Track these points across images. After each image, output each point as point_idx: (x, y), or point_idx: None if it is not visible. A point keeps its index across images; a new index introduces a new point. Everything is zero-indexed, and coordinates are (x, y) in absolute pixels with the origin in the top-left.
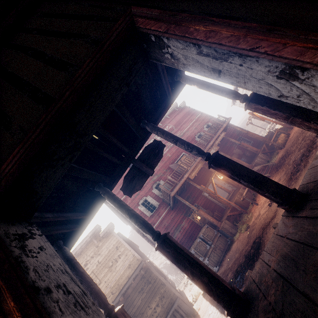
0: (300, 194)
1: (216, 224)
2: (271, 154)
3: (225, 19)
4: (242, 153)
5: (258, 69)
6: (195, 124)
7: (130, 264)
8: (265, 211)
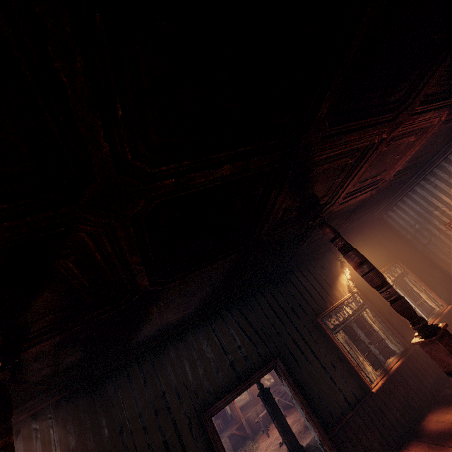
0: (304, 451)
1: None
2: None
3: (300, 392)
4: None
5: (302, 411)
6: None
7: None
8: (273, 450)
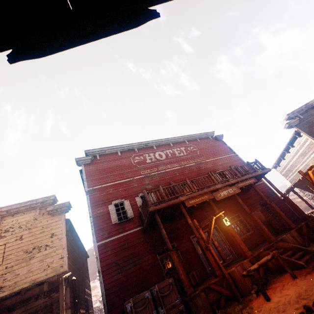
0: None
1: (186, 288)
2: (310, 240)
3: None
4: (264, 220)
5: None
6: (222, 161)
7: (49, 266)
8: None
